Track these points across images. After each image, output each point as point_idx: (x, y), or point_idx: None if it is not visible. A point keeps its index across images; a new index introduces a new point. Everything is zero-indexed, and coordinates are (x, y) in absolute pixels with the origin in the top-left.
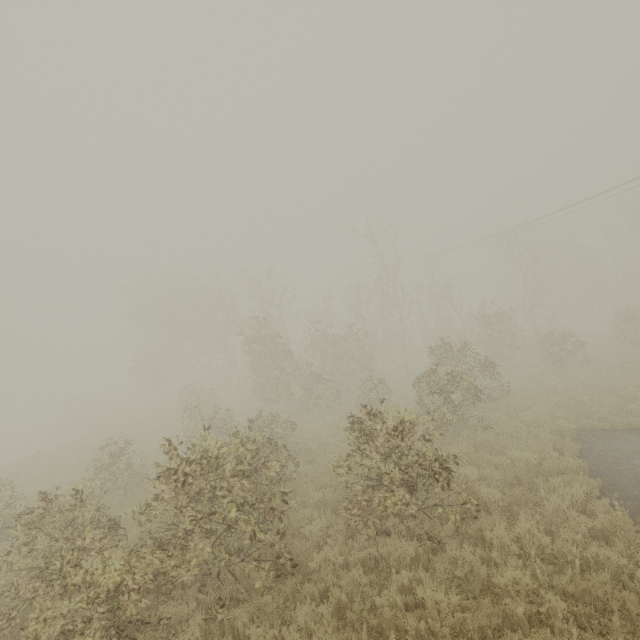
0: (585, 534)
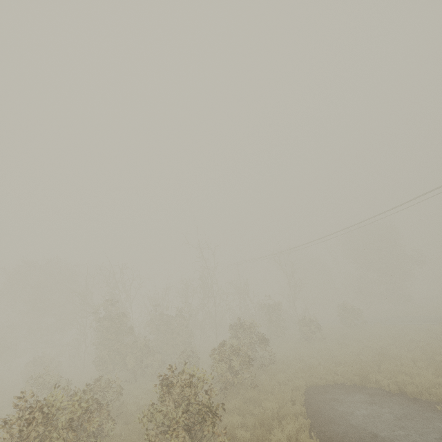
0: None
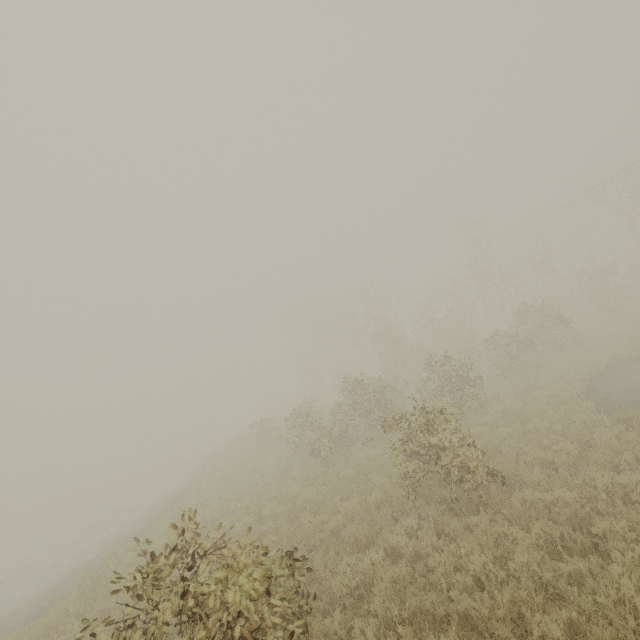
0: (545, 405)
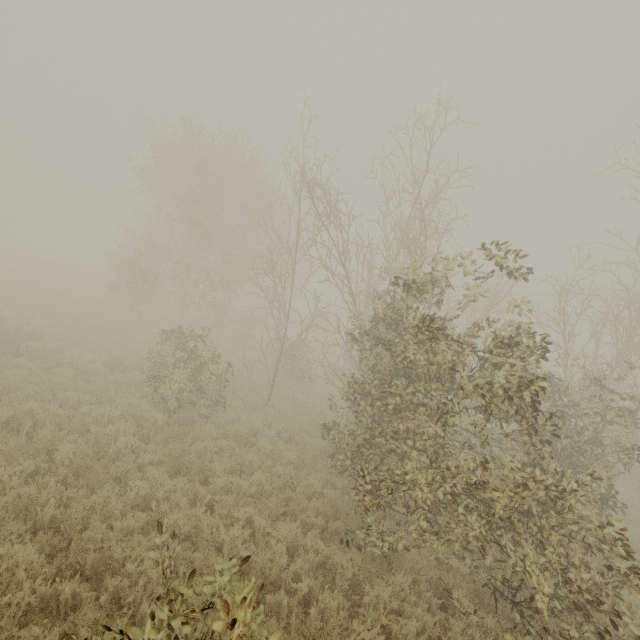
0: None
